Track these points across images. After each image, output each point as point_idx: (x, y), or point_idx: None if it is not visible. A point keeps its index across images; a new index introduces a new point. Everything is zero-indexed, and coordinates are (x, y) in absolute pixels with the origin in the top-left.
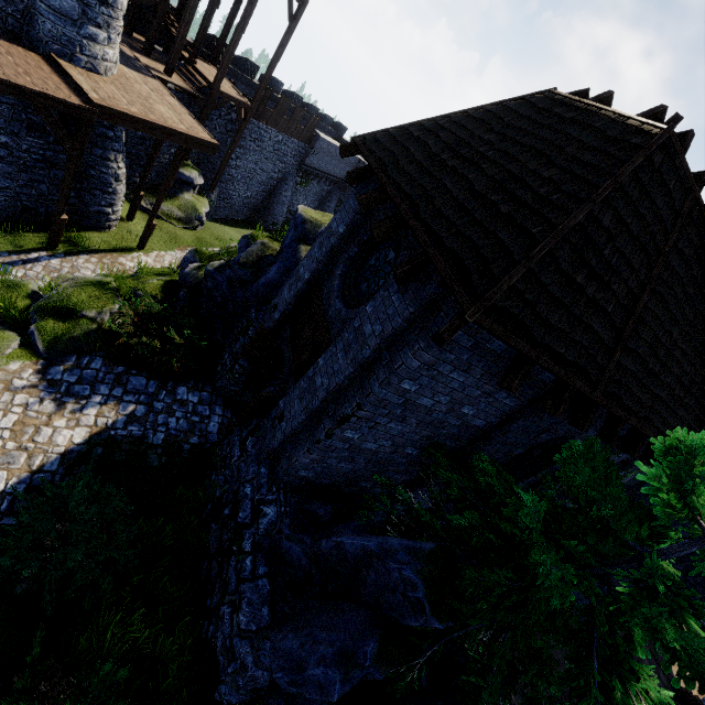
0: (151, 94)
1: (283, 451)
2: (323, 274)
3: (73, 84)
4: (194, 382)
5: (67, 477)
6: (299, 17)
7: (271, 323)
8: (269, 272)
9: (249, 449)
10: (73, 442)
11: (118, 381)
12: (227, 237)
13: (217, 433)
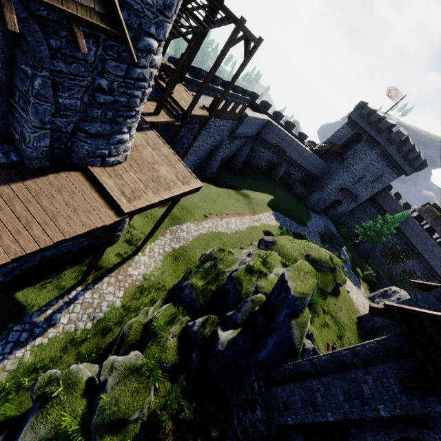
0: (153, 155)
1: None
2: (346, 419)
3: (106, 192)
4: None
5: None
6: (253, 53)
7: (283, 422)
8: (267, 346)
9: None
10: None
11: None
12: (187, 204)
13: None
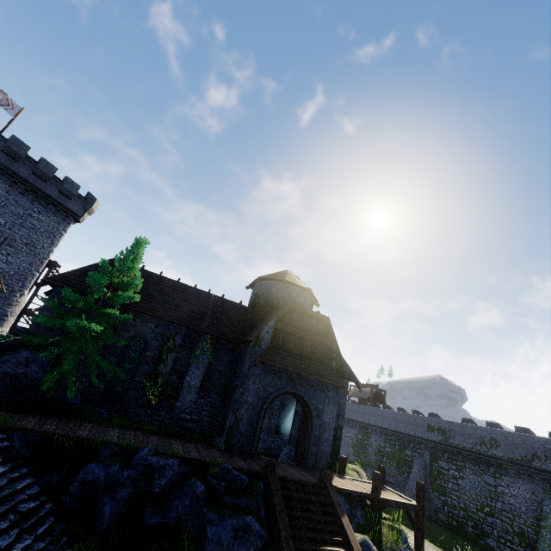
0: None
1: None
2: None
3: None
4: None
5: None
6: None
7: None
8: None
9: None
10: None
11: None
12: None
13: None
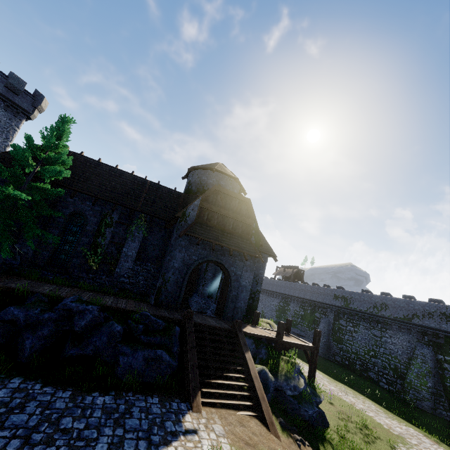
0: None
1: None
2: None
3: None
4: None
5: None
6: None
7: None
8: None
9: None
10: None
11: None
12: None
13: None
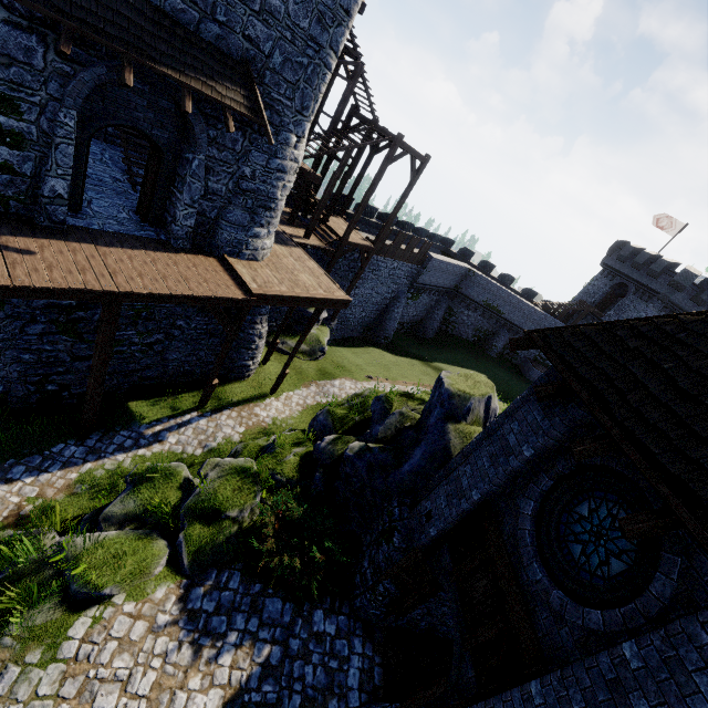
0: (295, 264)
1: None
2: (497, 496)
3: (238, 277)
4: (330, 600)
5: None
6: (420, 172)
7: (424, 538)
8: (413, 457)
9: None
10: None
11: (254, 607)
12: (345, 363)
13: (358, 688)
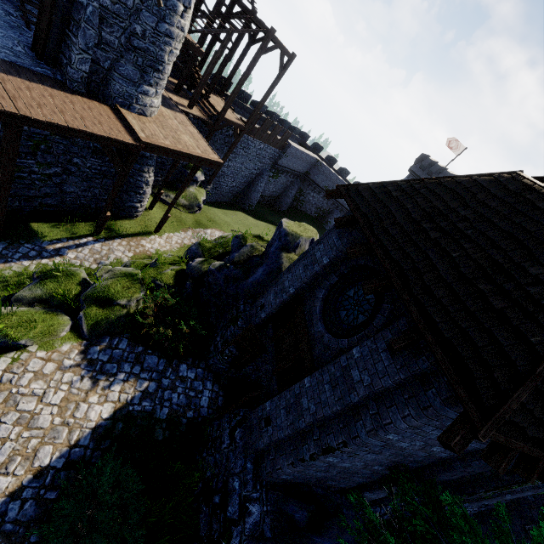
0: (179, 126)
1: (267, 451)
2: (305, 291)
3: (128, 126)
4: (192, 360)
5: (95, 452)
6: (287, 67)
7: (257, 320)
8: (256, 273)
9: (237, 441)
10: (101, 417)
11: (137, 360)
12: (216, 218)
13: (207, 407)
